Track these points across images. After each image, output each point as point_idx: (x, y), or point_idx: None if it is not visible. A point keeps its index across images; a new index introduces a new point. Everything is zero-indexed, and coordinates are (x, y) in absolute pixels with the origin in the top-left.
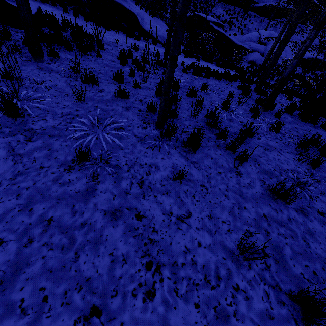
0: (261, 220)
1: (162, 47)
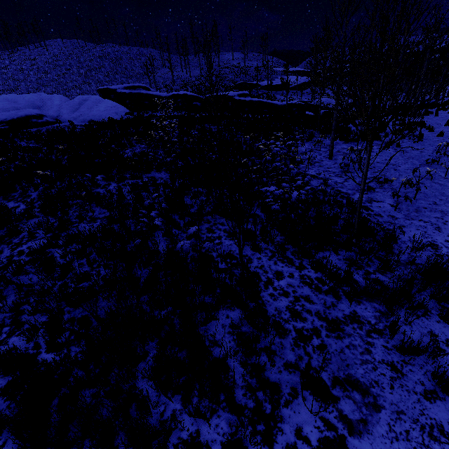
0: None
1: None
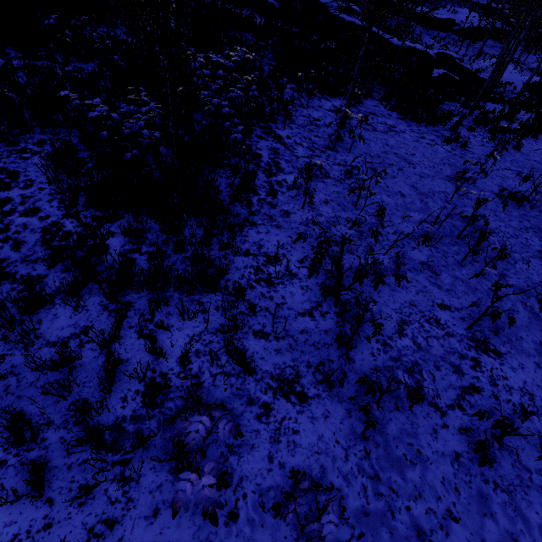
0: None
1: None
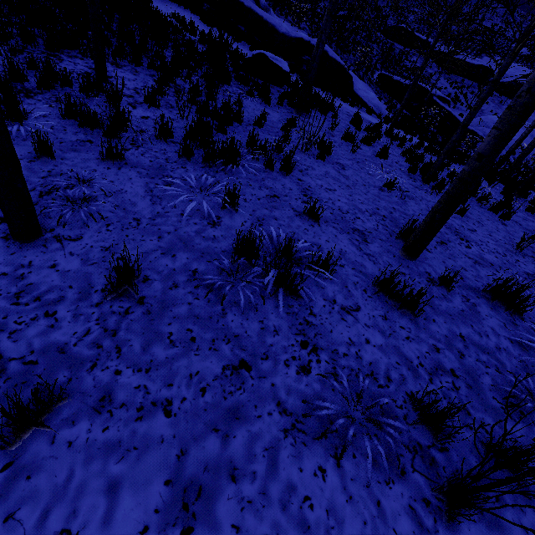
0: (528, 247)
1: (377, 118)
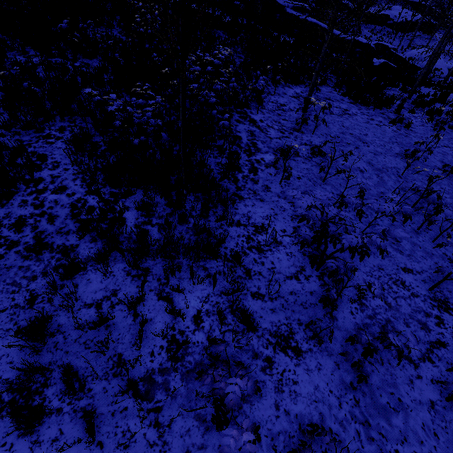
0: None
1: None
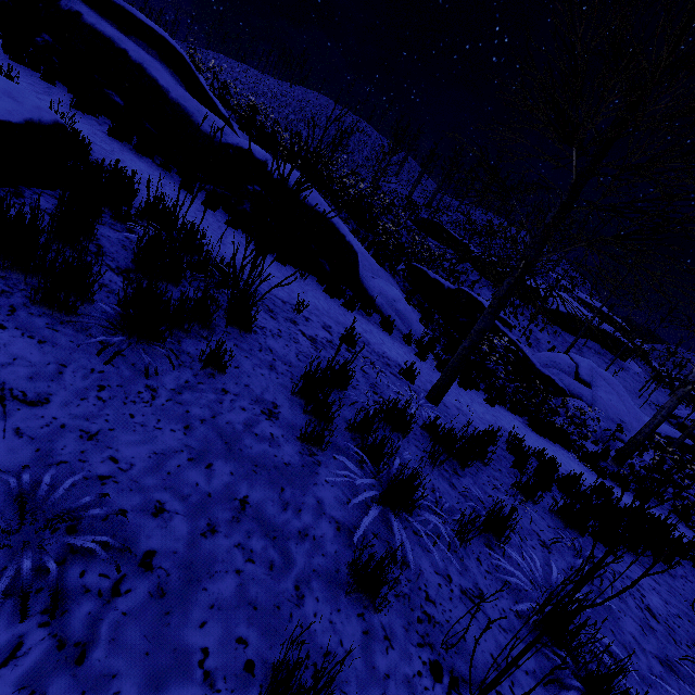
0: None
1: (403, 342)
